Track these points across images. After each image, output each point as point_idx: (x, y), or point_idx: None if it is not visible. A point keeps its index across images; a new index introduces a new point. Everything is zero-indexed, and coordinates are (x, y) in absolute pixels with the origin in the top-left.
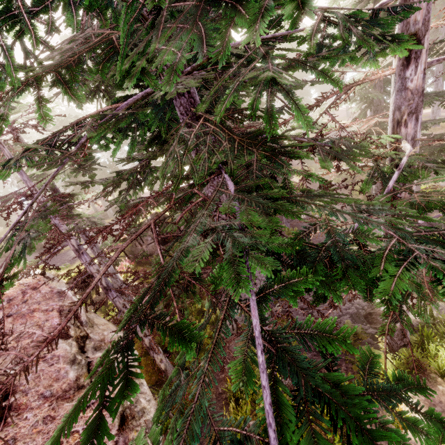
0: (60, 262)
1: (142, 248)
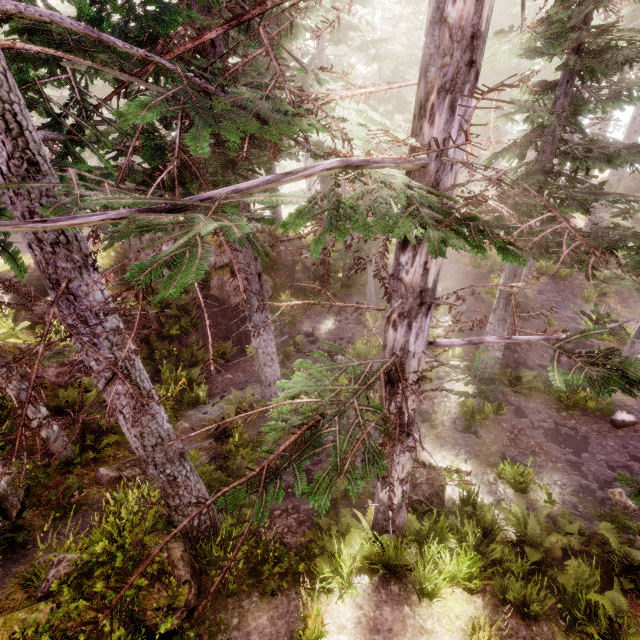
0: (14, 245)
1: None
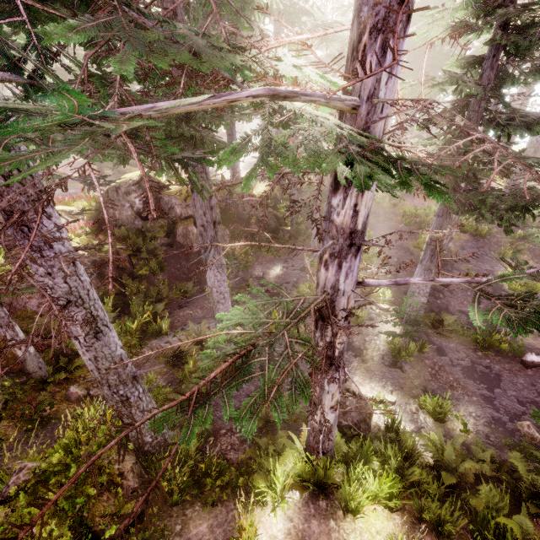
0: None
1: (114, 213)
